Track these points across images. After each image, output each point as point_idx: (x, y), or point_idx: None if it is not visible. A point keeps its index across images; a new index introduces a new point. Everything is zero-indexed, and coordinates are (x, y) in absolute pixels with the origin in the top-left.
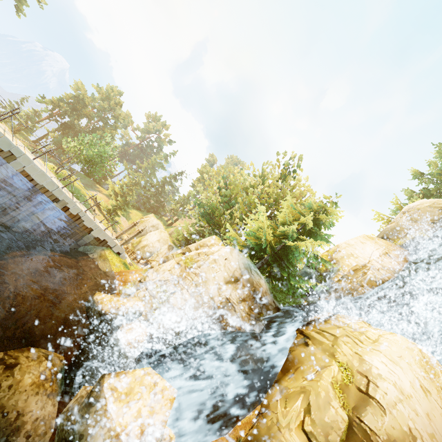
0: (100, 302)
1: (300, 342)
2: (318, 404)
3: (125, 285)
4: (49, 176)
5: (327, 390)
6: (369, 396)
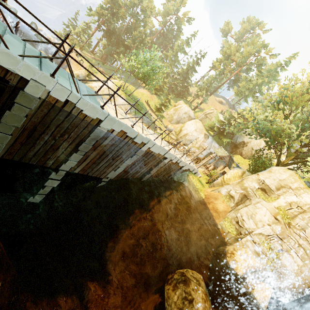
0: (235, 268)
1: None
2: None
3: (220, 218)
4: (162, 146)
5: None
6: None
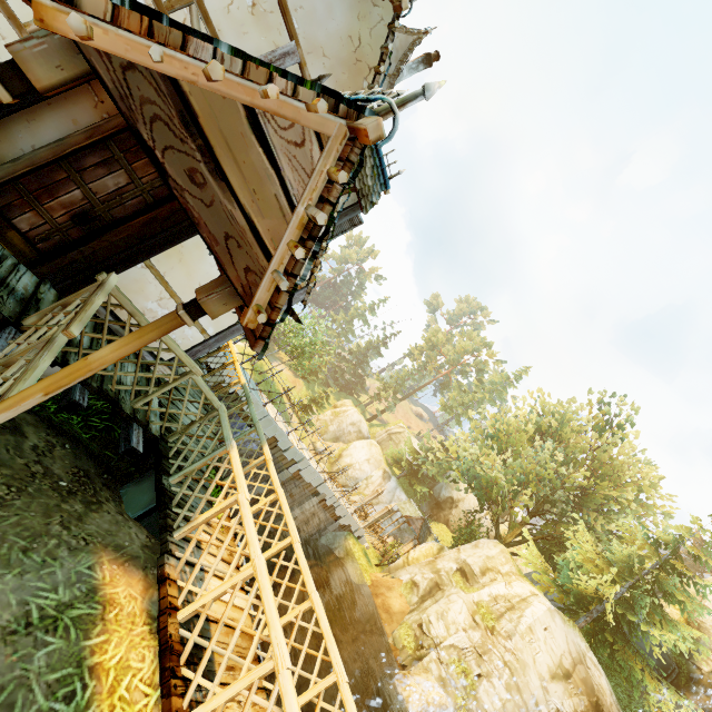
0: (407, 699)
1: None
2: None
3: (393, 623)
4: (318, 472)
5: None
6: None
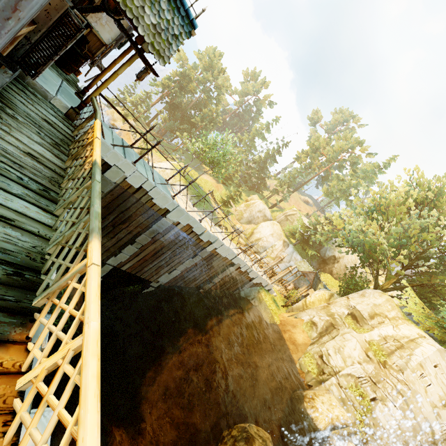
0: (315, 418)
1: None
2: None
3: (298, 352)
4: (231, 248)
5: None
6: None
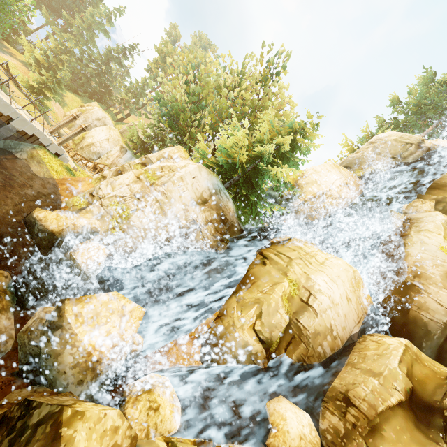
0: (43, 220)
1: (258, 261)
2: (268, 311)
3: (72, 197)
4: None
5: (277, 302)
6: (308, 304)
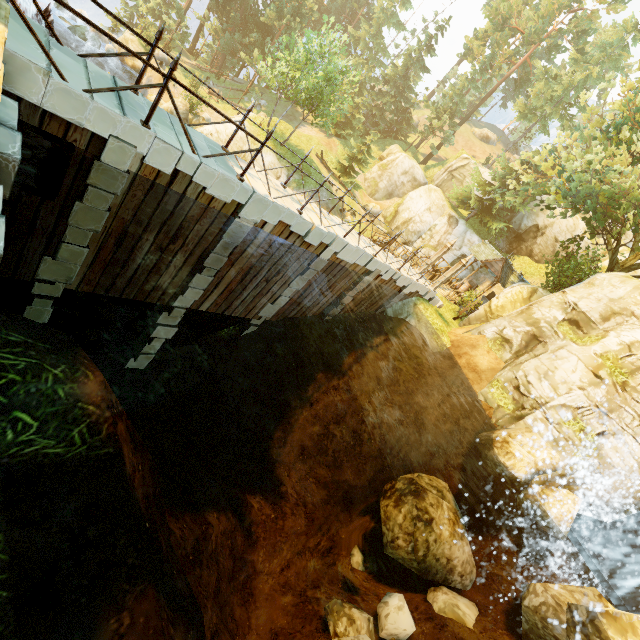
0: (511, 466)
1: None
2: None
3: (482, 382)
4: (361, 248)
5: None
6: None
